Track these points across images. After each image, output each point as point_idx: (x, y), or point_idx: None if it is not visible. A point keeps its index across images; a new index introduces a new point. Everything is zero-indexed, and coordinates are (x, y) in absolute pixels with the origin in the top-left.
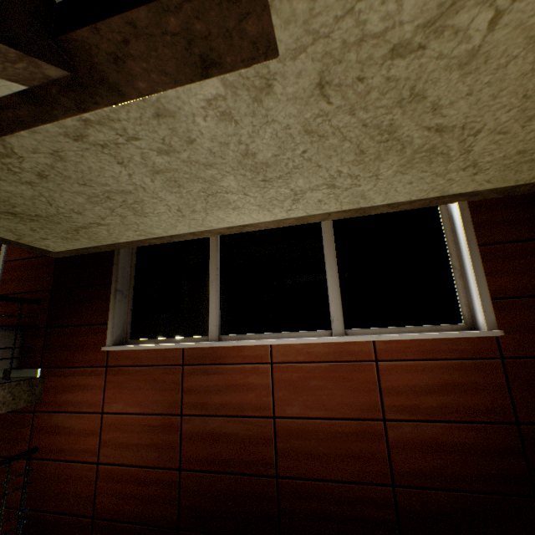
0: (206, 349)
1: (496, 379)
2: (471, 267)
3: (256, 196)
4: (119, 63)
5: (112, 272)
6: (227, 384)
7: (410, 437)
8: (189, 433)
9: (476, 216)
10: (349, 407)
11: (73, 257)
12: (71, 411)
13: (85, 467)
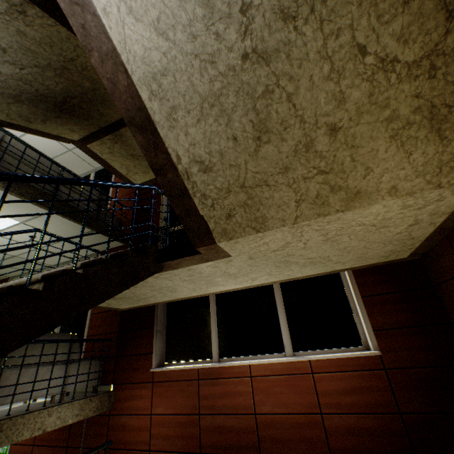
0: (212, 368)
1: (383, 383)
2: (359, 311)
3: (232, 281)
4: (178, 264)
5: (154, 319)
6: (225, 391)
7: (337, 425)
8: (204, 426)
9: (358, 279)
10: (299, 405)
11: (131, 310)
12: (132, 413)
13: (141, 453)
